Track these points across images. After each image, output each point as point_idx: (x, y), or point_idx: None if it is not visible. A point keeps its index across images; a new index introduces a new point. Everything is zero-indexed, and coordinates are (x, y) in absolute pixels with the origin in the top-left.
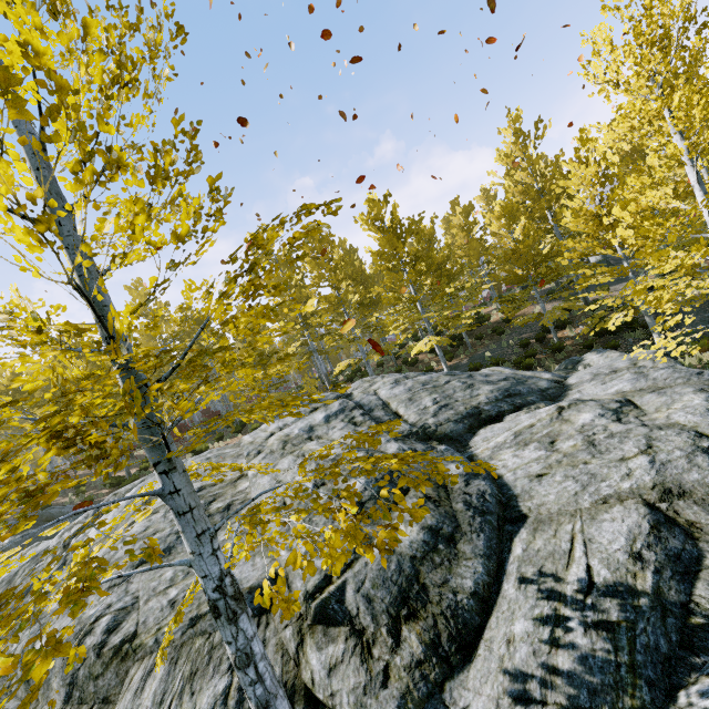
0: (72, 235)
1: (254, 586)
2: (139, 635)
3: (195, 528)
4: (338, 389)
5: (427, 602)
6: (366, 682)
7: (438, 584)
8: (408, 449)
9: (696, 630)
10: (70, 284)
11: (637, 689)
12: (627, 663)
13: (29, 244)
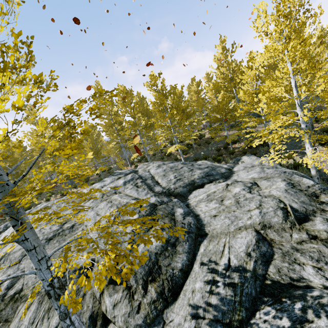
0: None
1: (82, 266)
2: (23, 290)
3: (37, 257)
4: (134, 165)
5: (160, 273)
6: (129, 311)
7: (166, 265)
8: (160, 200)
9: (266, 286)
10: None
11: (241, 312)
12: (238, 301)
13: None
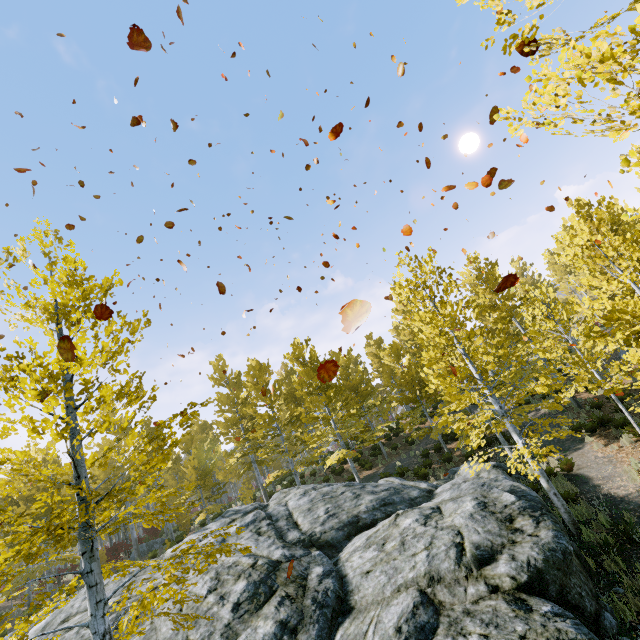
0: (74, 422)
1: None
2: None
3: (96, 597)
4: None
5: None
6: None
7: None
8: (288, 554)
9: None
10: (67, 452)
11: None
12: None
13: (56, 438)
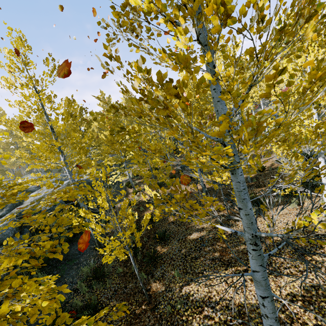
0: None
1: None
2: None
3: None
4: None
5: None
6: None
7: None
8: None
9: None
10: None
11: None
12: None
13: None
